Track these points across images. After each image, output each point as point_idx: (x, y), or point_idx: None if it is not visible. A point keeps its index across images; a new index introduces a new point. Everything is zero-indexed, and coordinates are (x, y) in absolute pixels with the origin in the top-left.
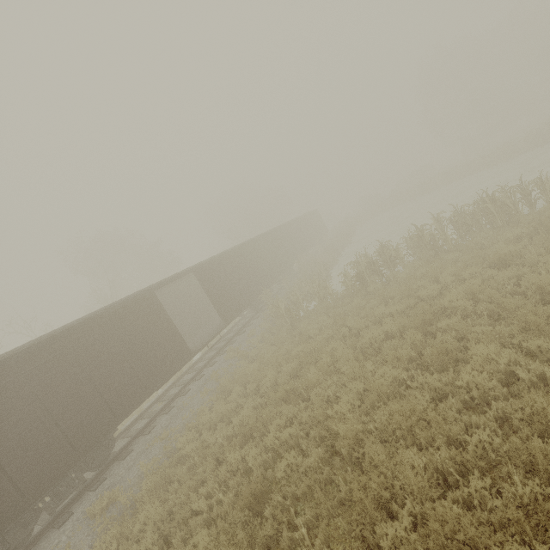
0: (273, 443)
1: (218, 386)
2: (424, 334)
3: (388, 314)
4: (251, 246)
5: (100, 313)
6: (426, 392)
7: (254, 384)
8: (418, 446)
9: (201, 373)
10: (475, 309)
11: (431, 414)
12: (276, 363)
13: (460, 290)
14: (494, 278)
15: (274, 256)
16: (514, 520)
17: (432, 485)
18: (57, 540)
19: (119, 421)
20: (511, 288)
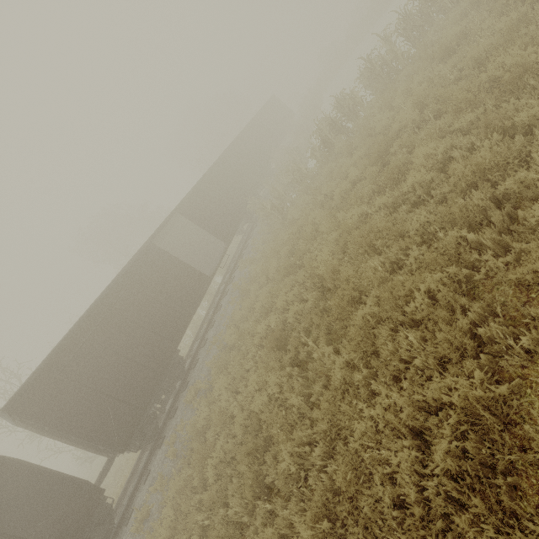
0: (284, 306)
1: (241, 292)
2: (384, 166)
3: (354, 165)
4: (220, 165)
5: (117, 276)
6: (383, 211)
7: (264, 276)
8: (380, 254)
9: (226, 290)
10: (424, 117)
11: (381, 224)
12: (275, 253)
13: (408, 106)
14: (441, 74)
15: (247, 165)
16: (433, 262)
17: (385, 272)
18: (175, 423)
19: (177, 344)
20: (455, 76)
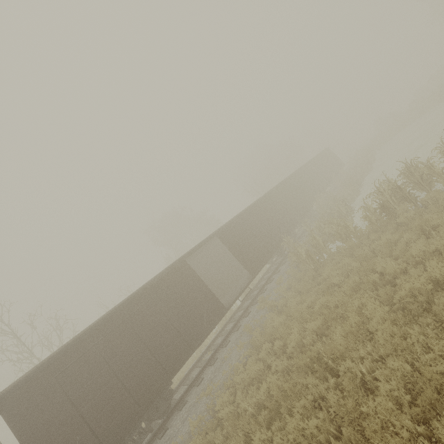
0: (299, 435)
1: (252, 339)
2: None
3: (432, 252)
4: (266, 199)
5: (145, 286)
6: None
7: (281, 342)
8: None
9: (239, 323)
10: None
11: None
12: (300, 319)
13: None
14: None
15: (291, 203)
16: None
17: None
18: None
19: (170, 377)
20: None
